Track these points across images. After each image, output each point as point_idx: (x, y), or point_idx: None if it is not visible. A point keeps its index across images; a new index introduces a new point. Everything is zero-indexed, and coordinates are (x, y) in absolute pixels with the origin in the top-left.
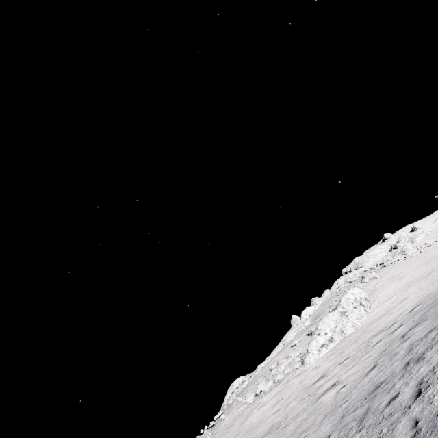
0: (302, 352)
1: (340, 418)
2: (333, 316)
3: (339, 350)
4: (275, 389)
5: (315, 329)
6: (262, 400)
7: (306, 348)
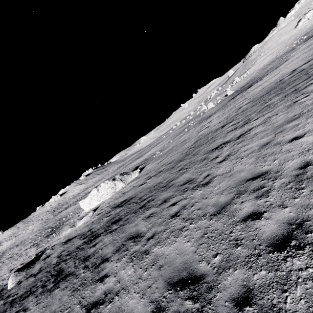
0: (294, 26)
1: (312, 25)
2: (312, 11)
3: (310, 21)
4: (286, 35)
5: (302, 18)
6: (281, 38)
7: (295, 25)
